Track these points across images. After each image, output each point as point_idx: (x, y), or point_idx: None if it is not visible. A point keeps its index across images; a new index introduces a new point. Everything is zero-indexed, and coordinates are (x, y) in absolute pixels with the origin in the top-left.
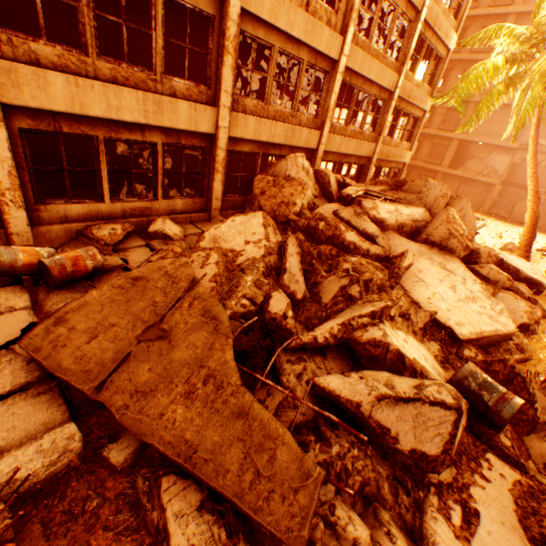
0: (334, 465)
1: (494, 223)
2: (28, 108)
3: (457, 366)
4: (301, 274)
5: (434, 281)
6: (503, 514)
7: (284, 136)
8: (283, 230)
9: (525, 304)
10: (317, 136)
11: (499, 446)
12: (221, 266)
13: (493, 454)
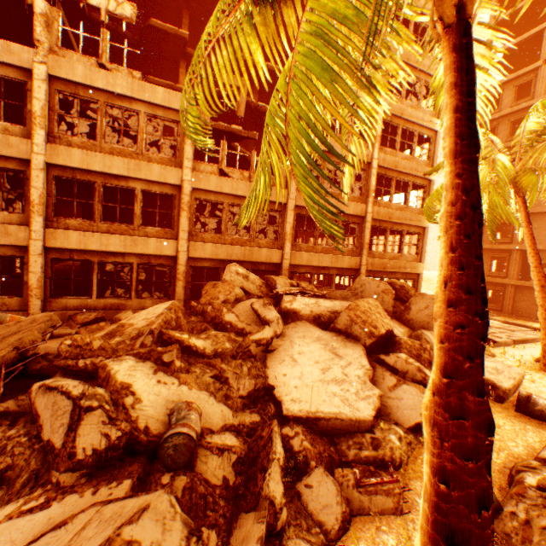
0: (1, 442)
1: None
2: (59, 248)
3: None
4: None
5: (309, 361)
6: (62, 514)
7: (242, 254)
8: None
9: None
10: (280, 253)
11: (153, 480)
12: (109, 331)
13: (133, 480)
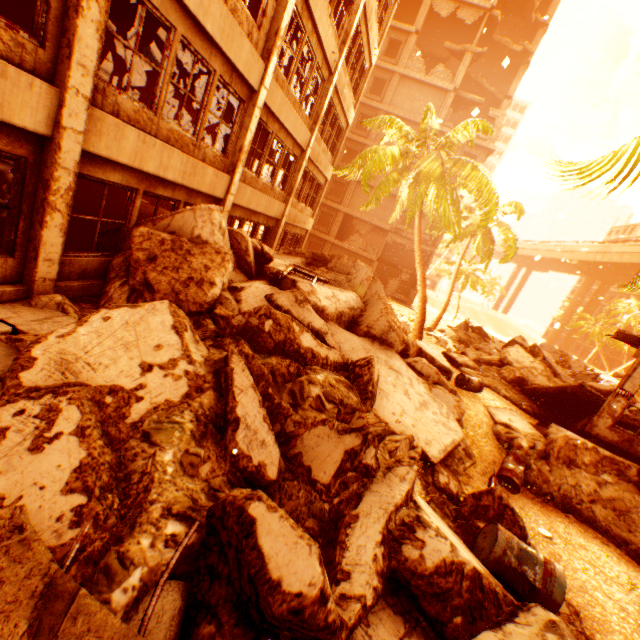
0: None
1: None
2: None
3: (438, 499)
4: (269, 427)
5: (390, 387)
6: None
7: (182, 171)
8: (196, 326)
9: (452, 398)
10: (226, 182)
11: None
12: (95, 440)
13: None
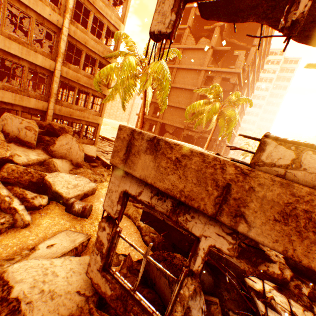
0: None
1: None
2: None
3: None
4: None
5: None
6: None
7: None
8: None
9: None
10: None
11: None
12: None
13: None
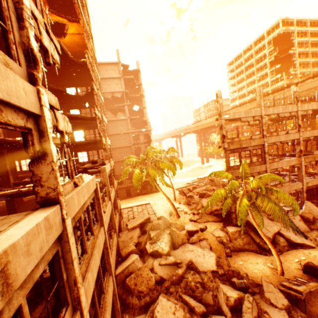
0: None
1: (147, 197)
2: None
3: (222, 278)
4: (198, 302)
5: (195, 258)
6: (266, 305)
7: (115, 250)
8: (157, 290)
9: (205, 241)
10: (116, 235)
11: (251, 292)
12: None
13: (253, 295)
